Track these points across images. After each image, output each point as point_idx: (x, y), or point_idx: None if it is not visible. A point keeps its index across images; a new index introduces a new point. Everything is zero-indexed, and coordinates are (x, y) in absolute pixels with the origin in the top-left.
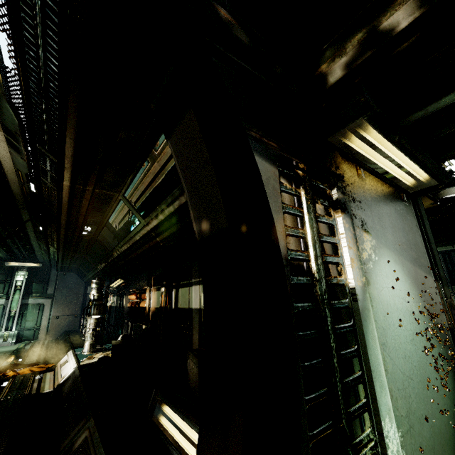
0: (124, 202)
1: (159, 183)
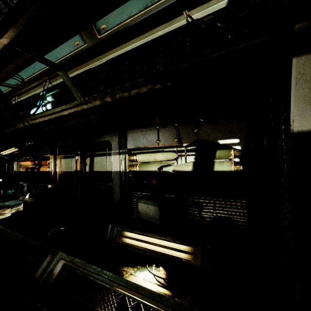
0: (63, 78)
1: (96, 67)
